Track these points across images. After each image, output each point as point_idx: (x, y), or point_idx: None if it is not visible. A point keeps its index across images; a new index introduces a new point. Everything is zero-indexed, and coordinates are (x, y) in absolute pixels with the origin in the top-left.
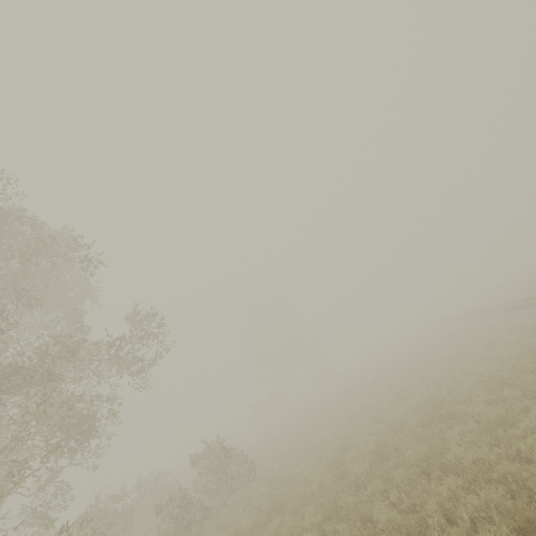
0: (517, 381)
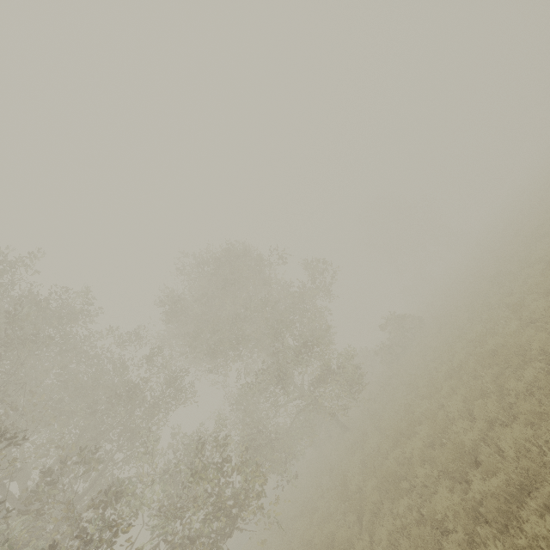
0: None
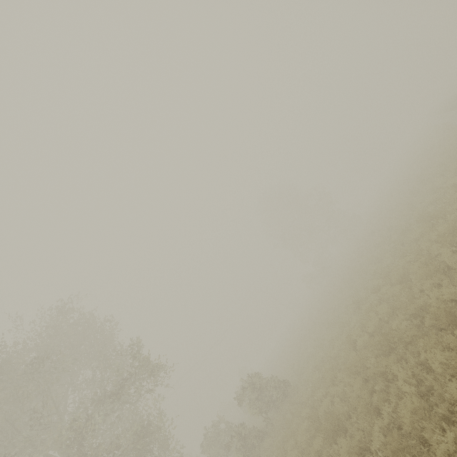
0: (448, 342)
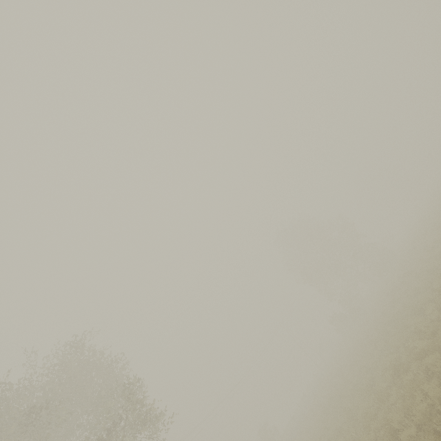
0: None
